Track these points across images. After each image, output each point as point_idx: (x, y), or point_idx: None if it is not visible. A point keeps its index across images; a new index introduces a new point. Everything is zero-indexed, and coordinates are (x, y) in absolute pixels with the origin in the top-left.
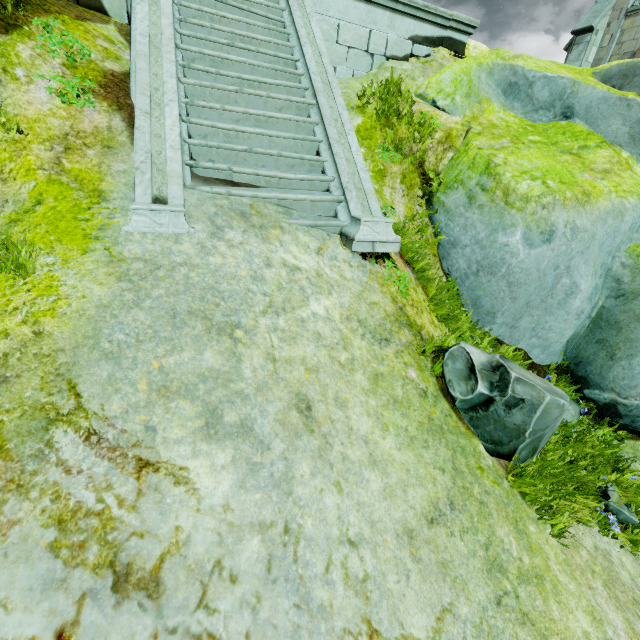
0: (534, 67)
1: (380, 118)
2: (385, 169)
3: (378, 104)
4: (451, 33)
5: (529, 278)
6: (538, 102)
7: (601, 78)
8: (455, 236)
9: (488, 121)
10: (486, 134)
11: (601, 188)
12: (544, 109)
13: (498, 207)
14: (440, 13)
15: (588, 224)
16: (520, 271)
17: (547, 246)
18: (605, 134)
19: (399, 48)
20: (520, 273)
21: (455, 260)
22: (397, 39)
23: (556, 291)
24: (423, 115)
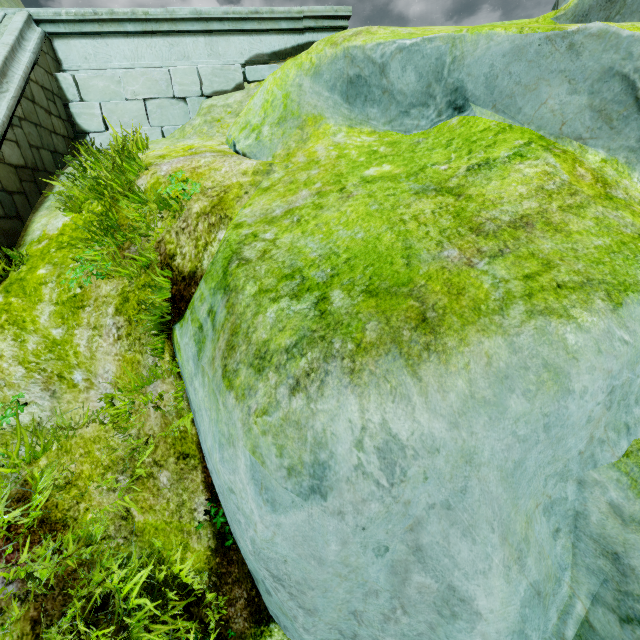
0: (383, 39)
1: (73, 208)
2: (86, 296)
3: (66, 186)
4: (313, 36)
5: (312, 577)
6: (404, 96)
7: (569, 21)
8: (196, 424)
9: (307, 156)
10: (278, 186)
11: (481, 291)
12: (418, 105)
13: (214, 381)
14: (281, 14)
15: (437, 425)
16: (282, 558)
17: (319, 505)
18: (539, 122)
19: (223, 79)
20: (285, 562)
21: (210, 473)
22: (215, 68)
23: (410, 601)
24: (170, 179)
